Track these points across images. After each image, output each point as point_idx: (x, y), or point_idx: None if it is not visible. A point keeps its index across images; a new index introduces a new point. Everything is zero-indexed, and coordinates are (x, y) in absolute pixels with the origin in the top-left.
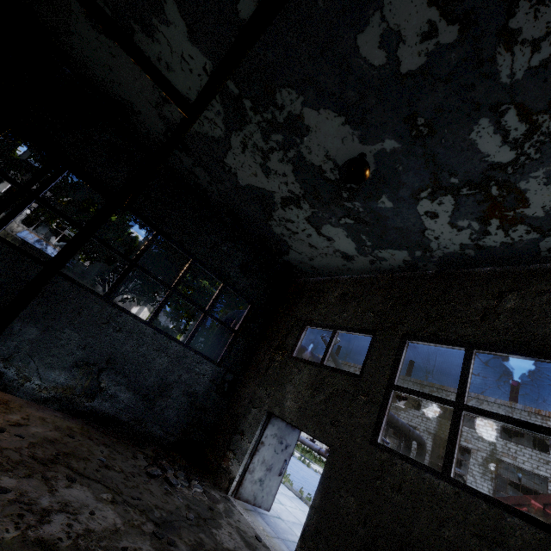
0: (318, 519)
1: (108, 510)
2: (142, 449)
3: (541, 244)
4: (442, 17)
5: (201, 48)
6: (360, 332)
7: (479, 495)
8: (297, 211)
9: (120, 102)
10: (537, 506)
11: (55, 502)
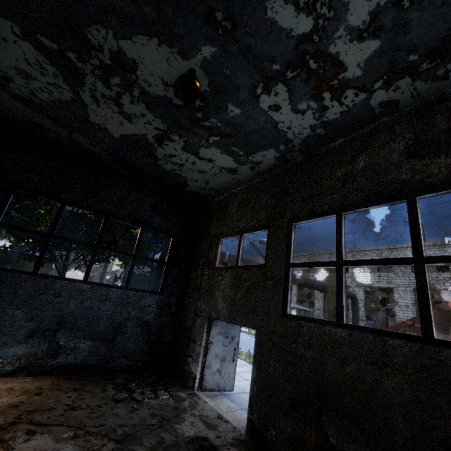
0: (258, 388)
1: (67, 446)
2: (113, 381)
3: (371, 102)
4: None
5: None
6: (258, 230)
7: (367, 330)
8: (172, 145)
9: None
10: (440, 315)
11: None
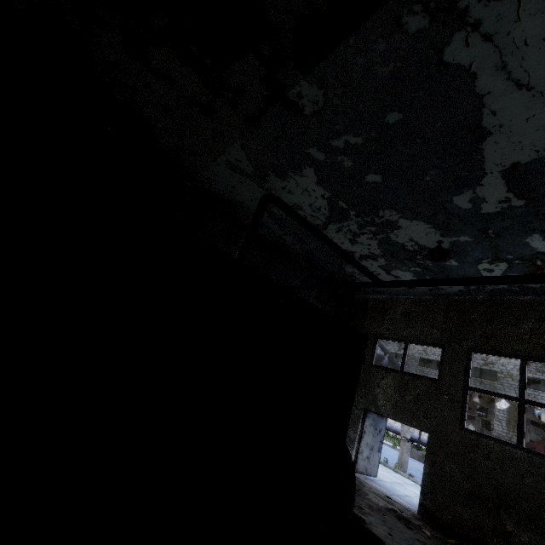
0: (432, 481)
1: None
2: None
3: None
4: (515, 197)
5: (325, 188)
6: (430, 345)
7: (544, 457)
8: (372, 262)
9: (231, 201)
10: None
11: None
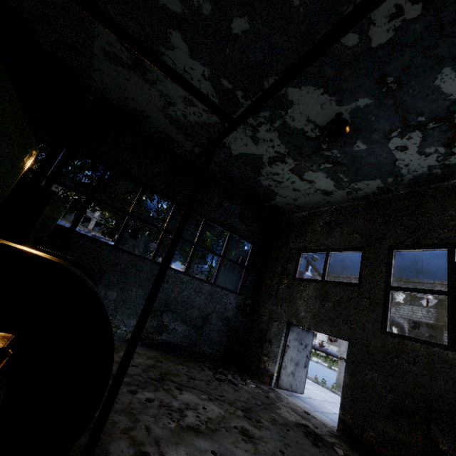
0: (352, 393)
1: (211, 405)
2: (203, 364)
3: None
4: (407, 0)
5: (201, 61)
6: (350, 250)
7: None
8: (282, 165)
9: (133, 112)
10: None
11: (181, 404)
